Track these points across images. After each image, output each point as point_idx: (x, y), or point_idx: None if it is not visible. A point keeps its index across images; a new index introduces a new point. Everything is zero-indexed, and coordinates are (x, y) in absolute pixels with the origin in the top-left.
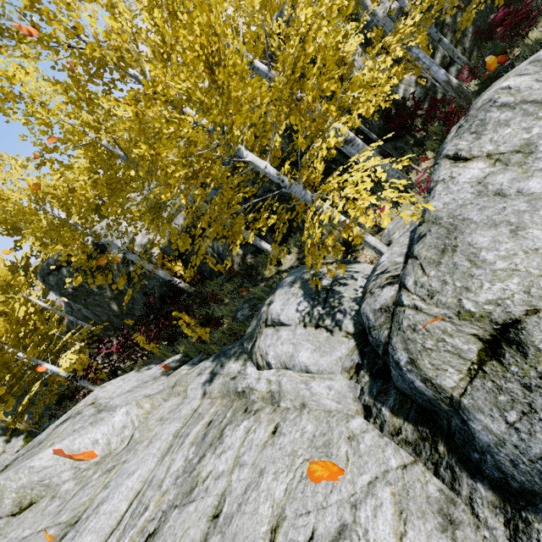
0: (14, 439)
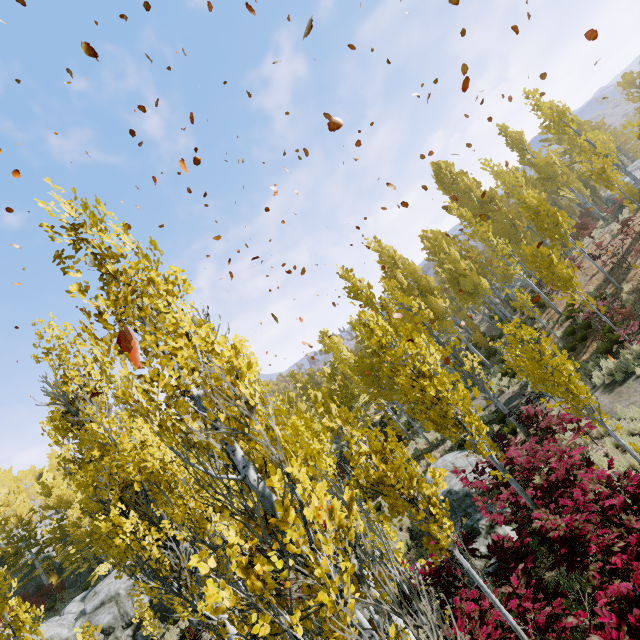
0: None
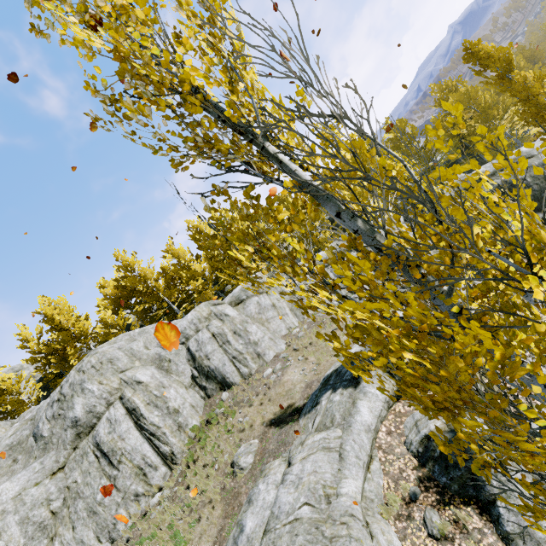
0: None
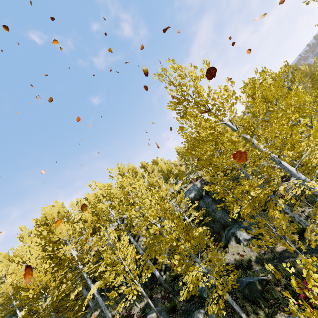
0: None
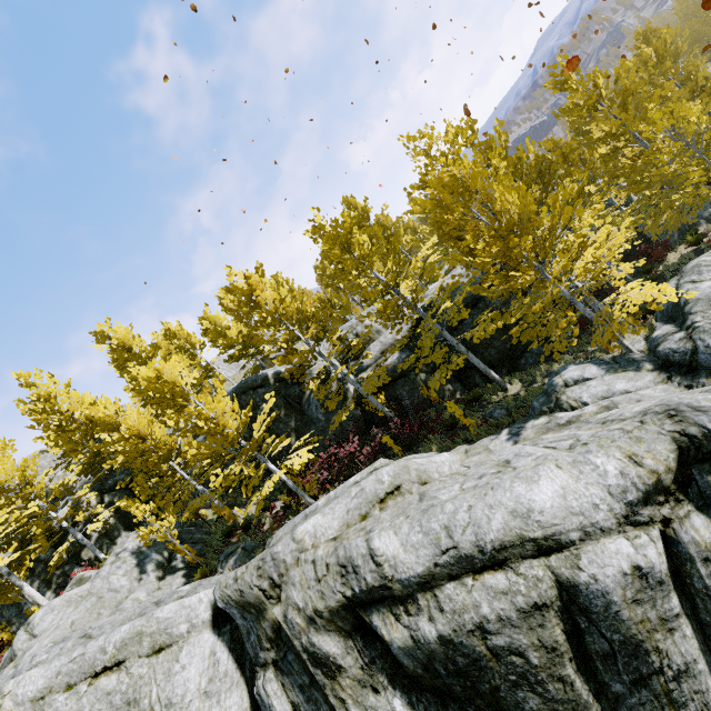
0: (170, 576)
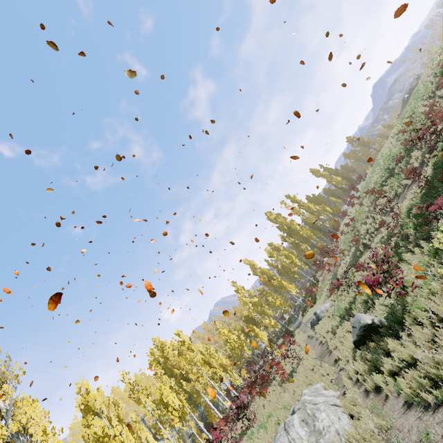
0: None
